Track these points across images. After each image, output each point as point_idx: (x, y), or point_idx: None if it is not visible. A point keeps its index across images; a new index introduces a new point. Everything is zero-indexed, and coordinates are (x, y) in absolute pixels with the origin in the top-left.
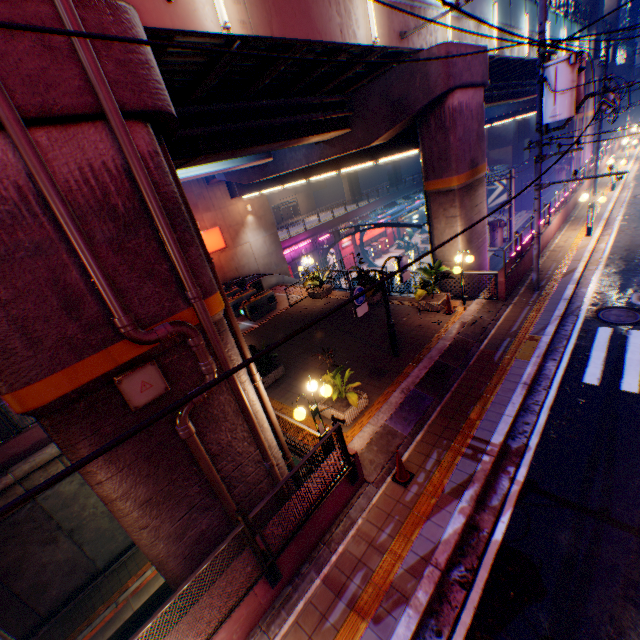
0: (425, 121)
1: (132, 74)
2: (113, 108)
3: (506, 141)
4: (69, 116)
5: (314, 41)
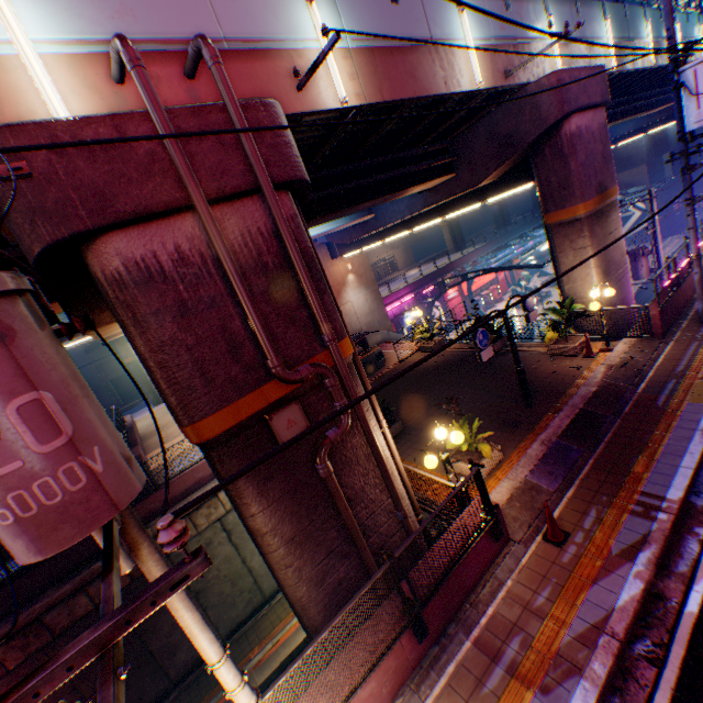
0: (538, 152)
1: (278, 154)
2: (267, 183)
3: (638, 160)
4: (235, 194)
5: (420, 97)
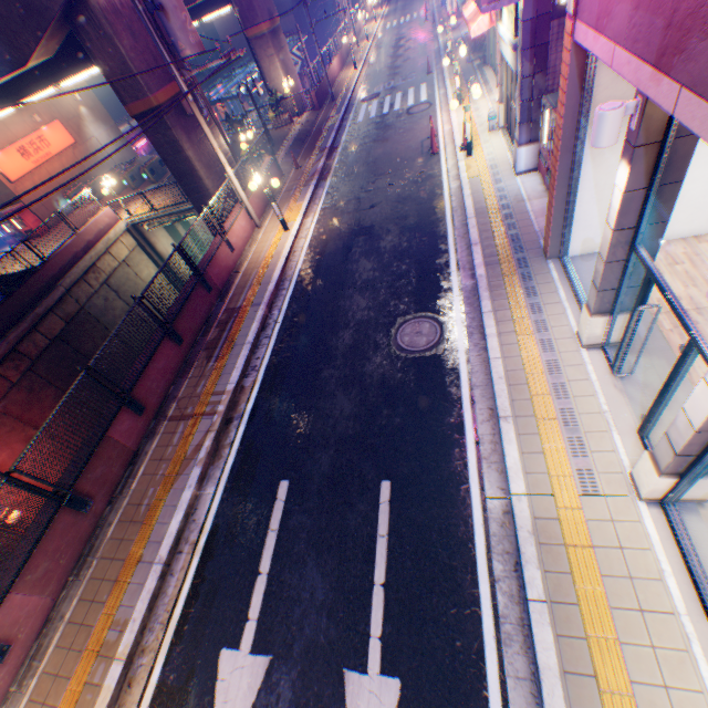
0: None
1: None
2: None
3: (288, 10)
4: None
5: None
